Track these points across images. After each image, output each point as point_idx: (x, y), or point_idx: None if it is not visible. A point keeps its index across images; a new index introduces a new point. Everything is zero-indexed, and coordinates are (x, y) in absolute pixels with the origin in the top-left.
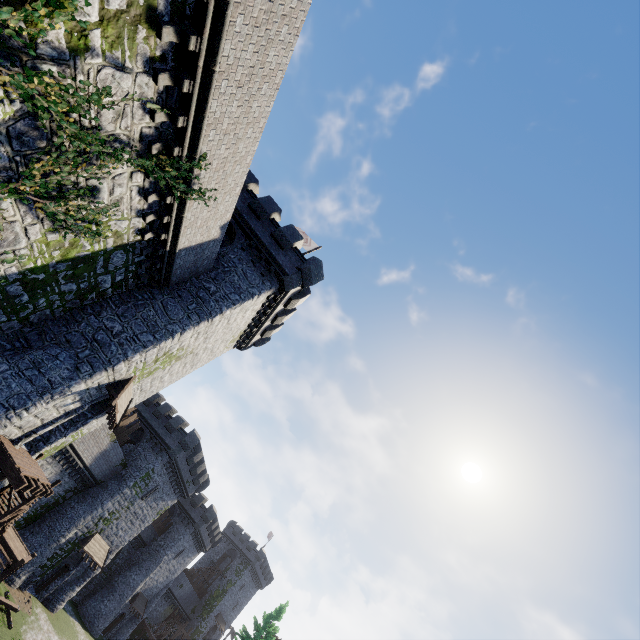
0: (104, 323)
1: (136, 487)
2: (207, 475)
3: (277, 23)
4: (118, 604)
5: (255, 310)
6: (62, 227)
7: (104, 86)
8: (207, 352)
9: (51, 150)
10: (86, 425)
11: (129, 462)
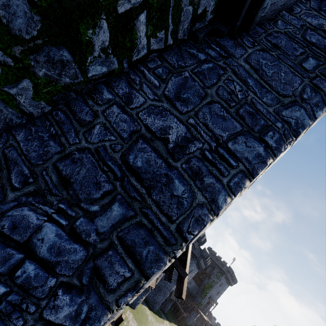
0: (142, 121)
1: None
2: (205, 236)
3: None
4: (163, 297)
5: None
6: None
7: None
8: None
9: None
10: None
11: None
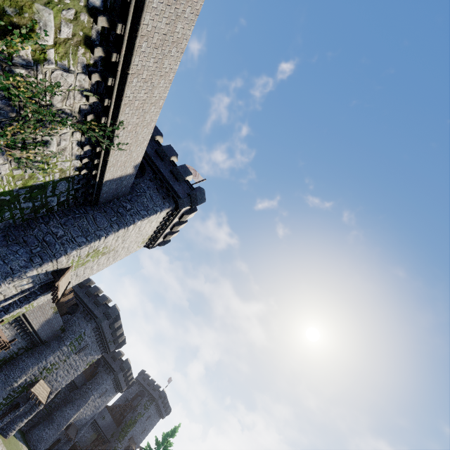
0: (51, 229)
1: (71, 345)
2: (124, 337)
3: (169, 46)
4: (56, 431)
5: (158, 221)
6: (24, 166)
7: (56, 81)
8: (124, 250)
9: (19, 118)
10: (36, 300)
11: (67, 328)
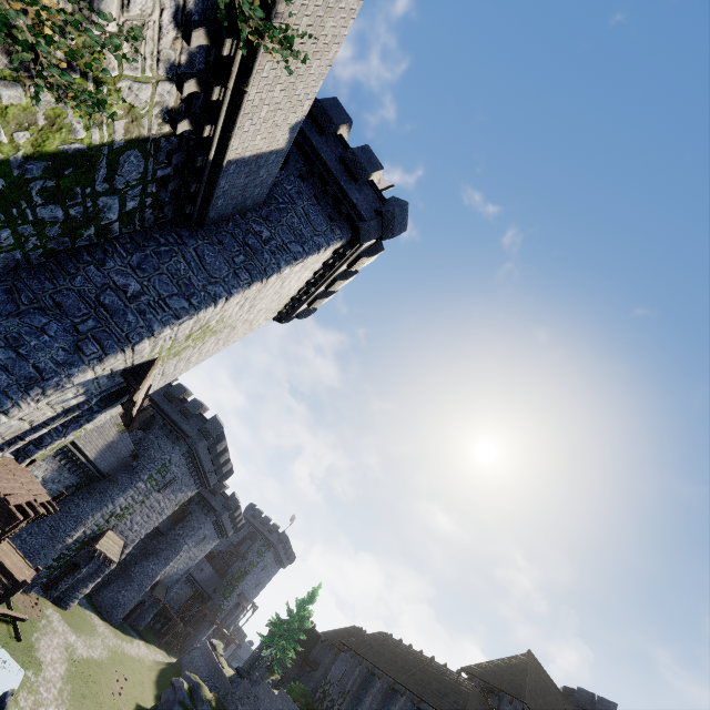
0: (112, 278)
1: (151, 480)
2: (231, 464)
3: None
4: (137, 594)
5: (313, 270)
6: (28, 74)
7: None
8: (245, 325)
9: None
10: (92, 421)
11: (140, 452)
